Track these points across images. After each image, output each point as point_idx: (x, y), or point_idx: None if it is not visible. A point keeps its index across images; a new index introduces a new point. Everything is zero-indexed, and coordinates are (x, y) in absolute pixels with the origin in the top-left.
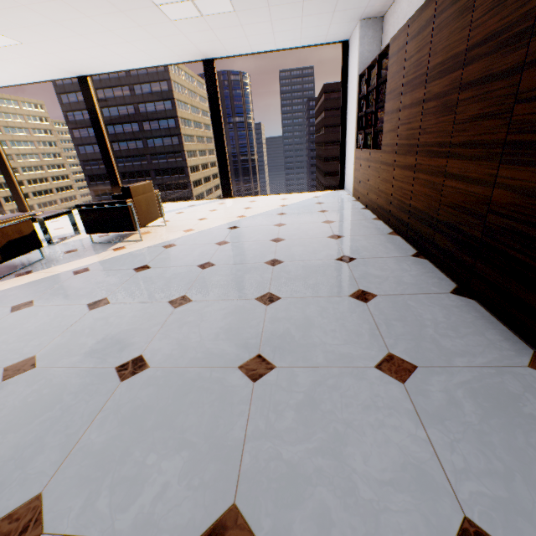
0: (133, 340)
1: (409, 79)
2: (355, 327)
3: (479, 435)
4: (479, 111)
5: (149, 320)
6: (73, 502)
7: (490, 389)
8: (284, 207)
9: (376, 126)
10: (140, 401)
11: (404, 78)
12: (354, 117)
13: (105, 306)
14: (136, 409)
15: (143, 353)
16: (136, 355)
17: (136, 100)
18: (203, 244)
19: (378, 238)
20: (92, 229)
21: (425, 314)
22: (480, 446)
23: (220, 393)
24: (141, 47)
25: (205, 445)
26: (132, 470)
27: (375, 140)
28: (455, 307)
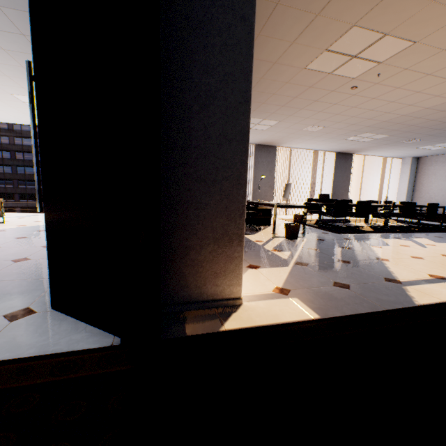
0: None
1: None
2: None
3: None
4: None
5: None
6: None
7: None
8: None
9: None
10: None
11: None
12: None
13: None
14: None
15: None
16: None
17: (13, 134)
18: (27, 231)
19: None
20: None
21: None
22: None
23: None
24: (12, 114)
25: None
26: None
27: None
28: None
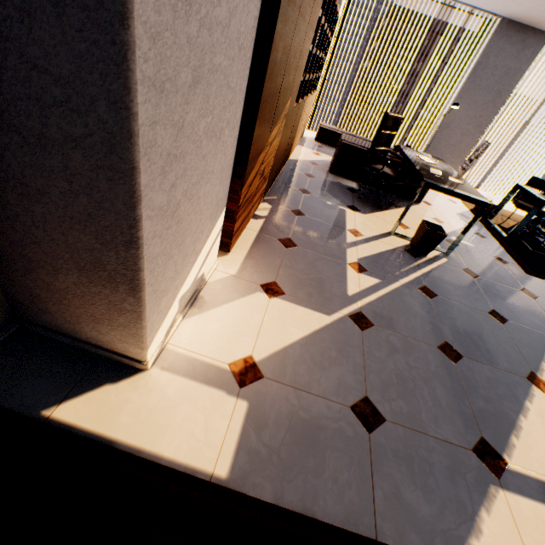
0: None
1: None
2: None
3: None
4: None
5: None
6: None
7: None
8: None
9: None
10: None
11: None
12: None
13: None
14: None
15: None
16: None
17: None
18: None
19: None
20: None
21: None
22: None
23: None
24: None
25: None
26: None
27: None
28: None
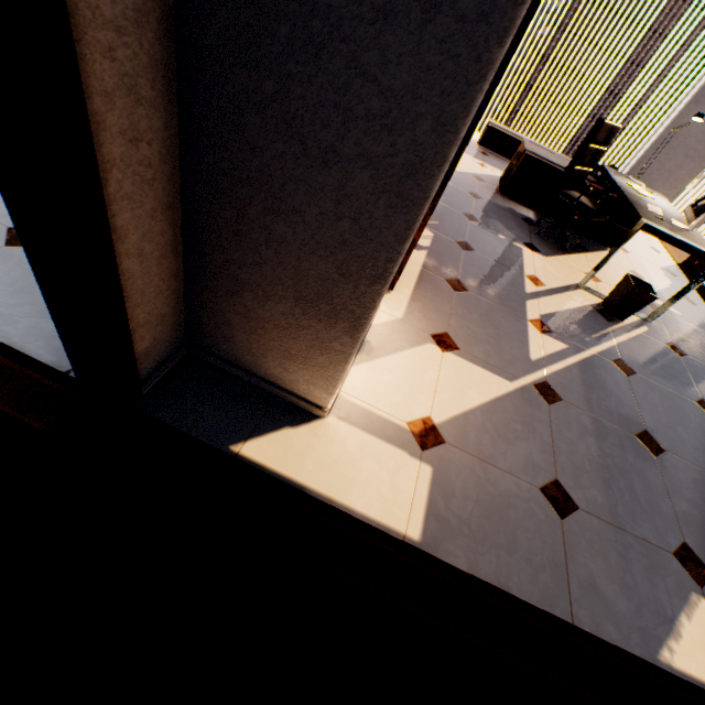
0: None
1: None
2: None
3: None
4: None
5: None
6: None
7: None
8: None
9: None
10: None
11: None
12: None
13: None
14: None
15: None
16: None
17: None
18: None
19: None
20: None
21: None
22: None
23: None
24: None
25: None
26: None
27: None
28: None
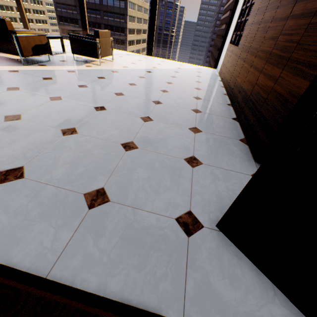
0: (100, 101)
1: (261, 7)
2: (187, 118)
3: (209, 147)
4: (271, 35)
5: (106, 97)
6: (85, 131)
7: (221, 141)
8: (179, 69)
9: (242, 31)
10: (104, 117)
11: (260, 5)
12: (235, 22)
13: (86, 88)
14: (102, 118)
15: (104, 106)
16: (101, 106)
17: None
18: (132, 75)
19: (218, 94)
20: (75, 51)
21: (216, 121)
22: (207, 148)
23: (132, 121)
24: None
25: (125, 130)
26: (103, 129)
27: (239, 40)
28: (229, 122)
